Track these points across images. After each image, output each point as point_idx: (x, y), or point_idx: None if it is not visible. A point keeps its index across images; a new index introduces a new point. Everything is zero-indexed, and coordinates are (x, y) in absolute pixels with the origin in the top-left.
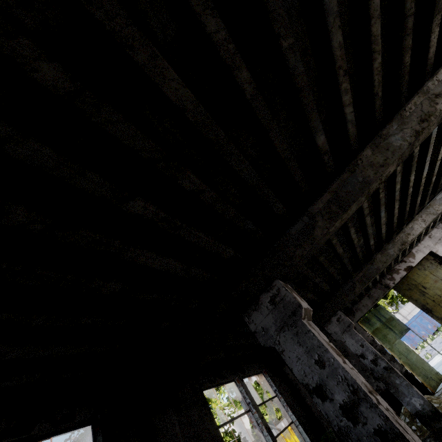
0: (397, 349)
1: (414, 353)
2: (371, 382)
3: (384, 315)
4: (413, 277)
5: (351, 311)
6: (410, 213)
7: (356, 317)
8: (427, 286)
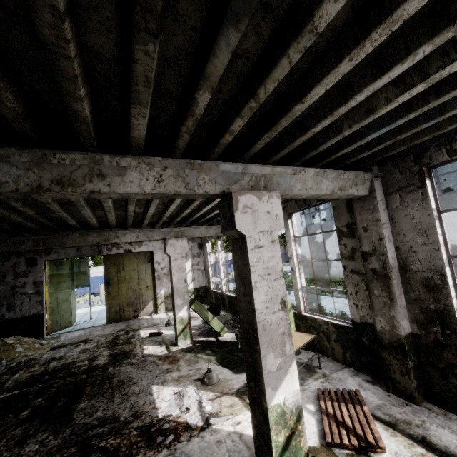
0: (58, 296)
1: (70, 303)
2: (1, 310)
3: (81, 268)
4: (125, 258)
5: (50, 250)
6: (141, 224)
7: (49, 257)
8: (125, 269)
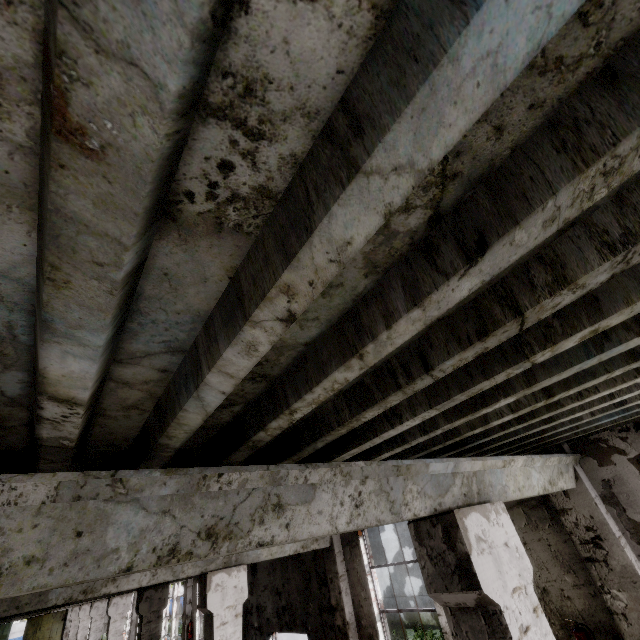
0: None
1: None
2: None
3: (4, 631)
4: (44, 619)
5: None
6: None
7: None
8: (42, 629)
